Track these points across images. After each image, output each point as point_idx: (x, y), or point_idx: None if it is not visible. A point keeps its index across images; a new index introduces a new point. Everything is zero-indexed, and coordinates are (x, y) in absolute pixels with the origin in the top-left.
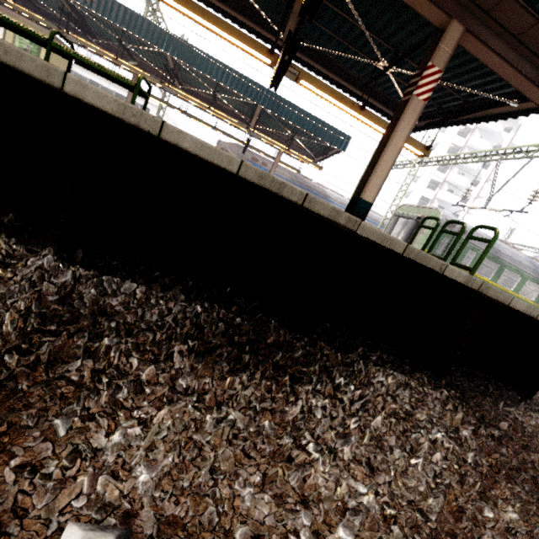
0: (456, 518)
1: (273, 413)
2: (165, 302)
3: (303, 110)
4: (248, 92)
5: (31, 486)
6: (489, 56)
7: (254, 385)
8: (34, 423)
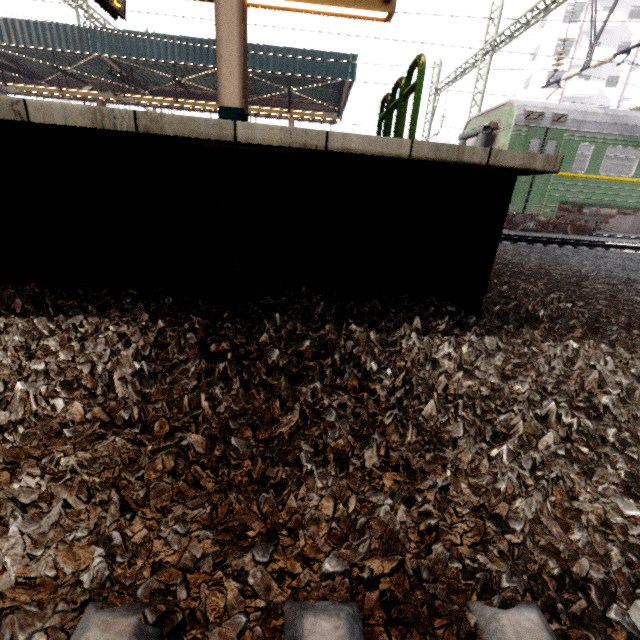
0: None
1: None
2: None
3: (279, 48)
4: (204, 56)
5: None
6: None
7: None
8: None
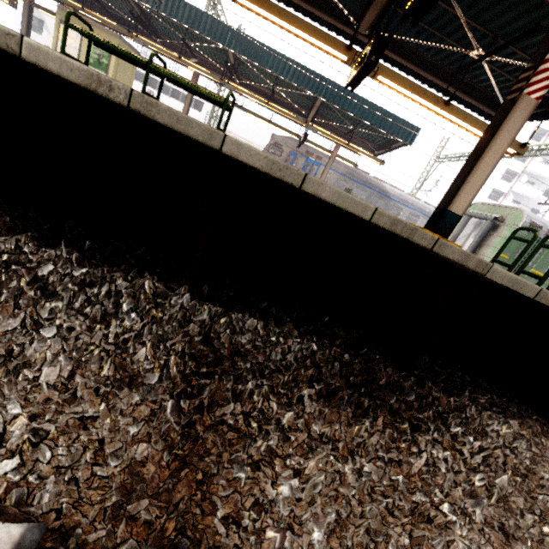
0: None
1: (400, 464)
2: (283, 339)
3: (368, 101)
4: (310, 84)
5: (239, 540)
6: None
7: (379, 433)
8: (216, 470)
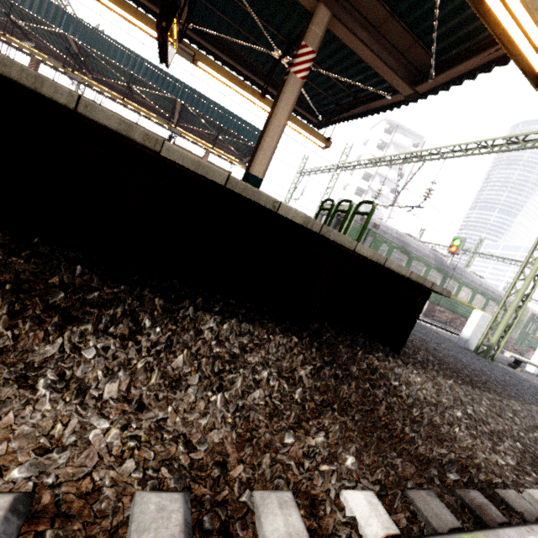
0: (240, 447)
1: (5, 351)
2: None
3: (224, 108)
4: (165, 85)
5: None
6: (357, 44)
7: None
8: None
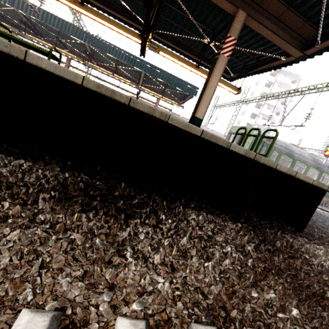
0: (229, 297)
1: (107, 235)
2: (43, 171)
3: (169, 73)
4: (135, 64)
5: None
6: (263, 30)
7: (96, 218)
8: None
